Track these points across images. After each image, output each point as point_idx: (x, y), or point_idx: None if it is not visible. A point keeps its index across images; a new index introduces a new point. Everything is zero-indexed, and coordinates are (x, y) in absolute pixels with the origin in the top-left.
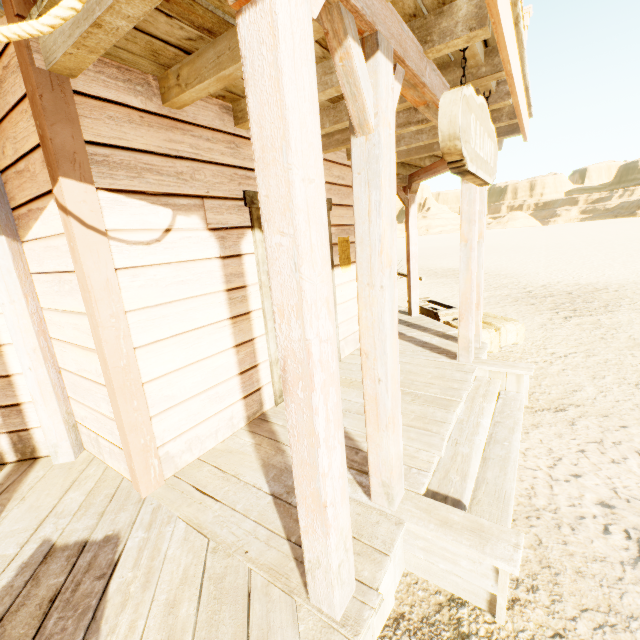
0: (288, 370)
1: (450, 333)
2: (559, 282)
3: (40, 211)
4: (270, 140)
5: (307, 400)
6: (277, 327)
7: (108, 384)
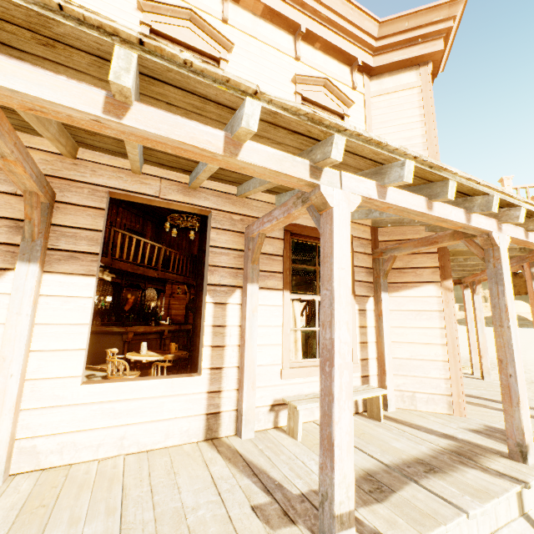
0: None
1: None
2: None
3: (416, 287)
4: None
5: None
6: None
7: (452, 358)
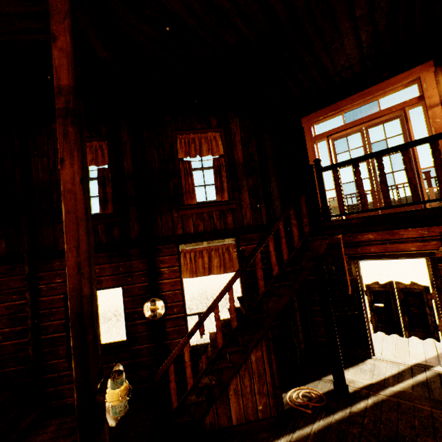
0: None
1: None
2: None
3: None
4: None
5: None
6: None
7: None
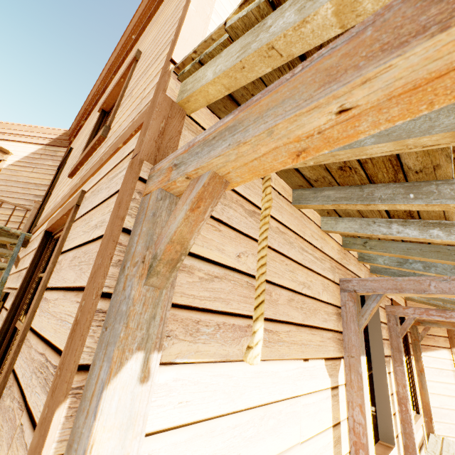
0: None
1: None
2: None
3: (436, 350)
4: None
5: None
6: None
7: None
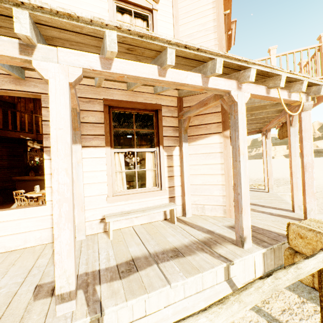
0: (306, 166)
1: (254, 188)
2: (261, 178)
3: (206, 137)
4: (307, 128)
5: (311, 171)
6: (304, 158)
7: (227, 182)
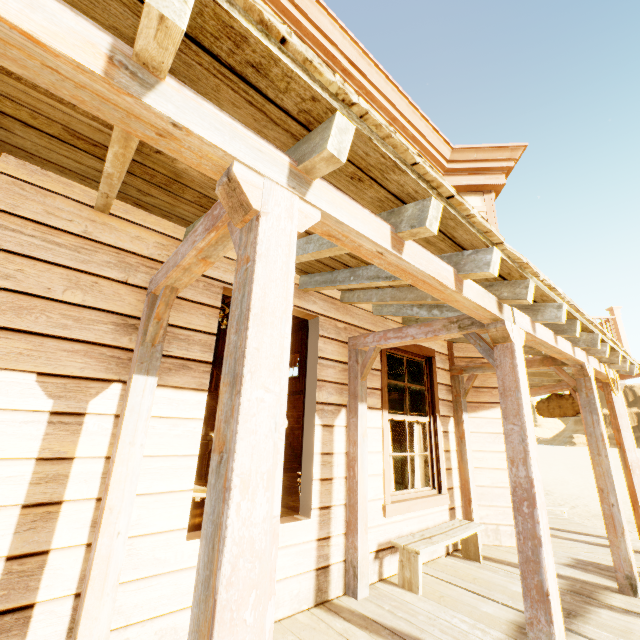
0: (632, 466)
1: None
2: None
3: (493, 407)
4: (622, 413)
5: (639, 474)
6: (627, 454)
7: None
